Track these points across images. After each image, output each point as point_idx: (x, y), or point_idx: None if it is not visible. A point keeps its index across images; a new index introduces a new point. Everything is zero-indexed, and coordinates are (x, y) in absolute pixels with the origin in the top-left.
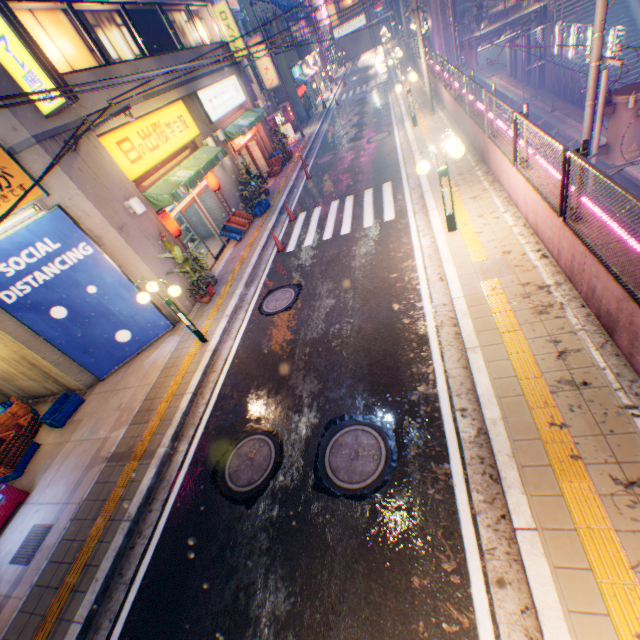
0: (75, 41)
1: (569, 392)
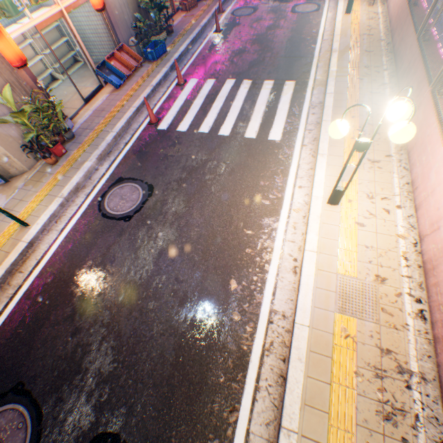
0: None
1: None
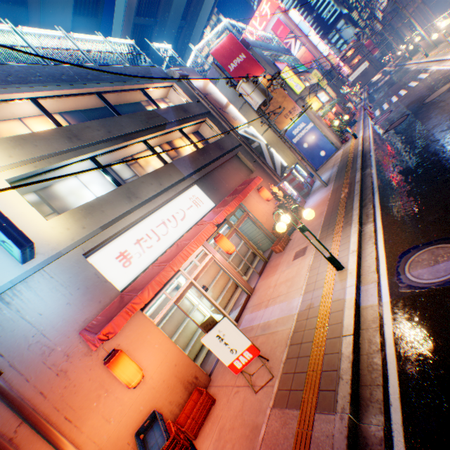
0: None
1: None
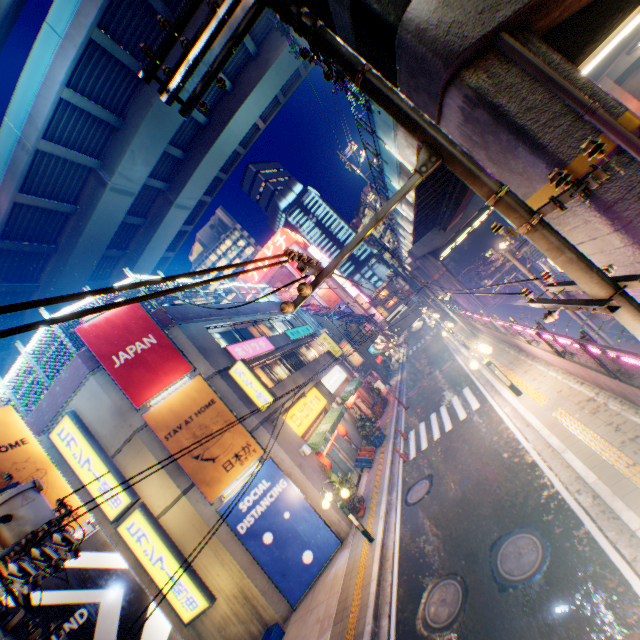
0: (266, 375)
1: (629, 444)
